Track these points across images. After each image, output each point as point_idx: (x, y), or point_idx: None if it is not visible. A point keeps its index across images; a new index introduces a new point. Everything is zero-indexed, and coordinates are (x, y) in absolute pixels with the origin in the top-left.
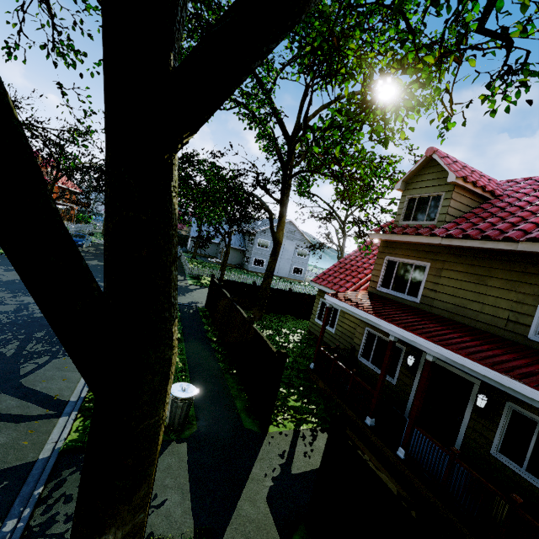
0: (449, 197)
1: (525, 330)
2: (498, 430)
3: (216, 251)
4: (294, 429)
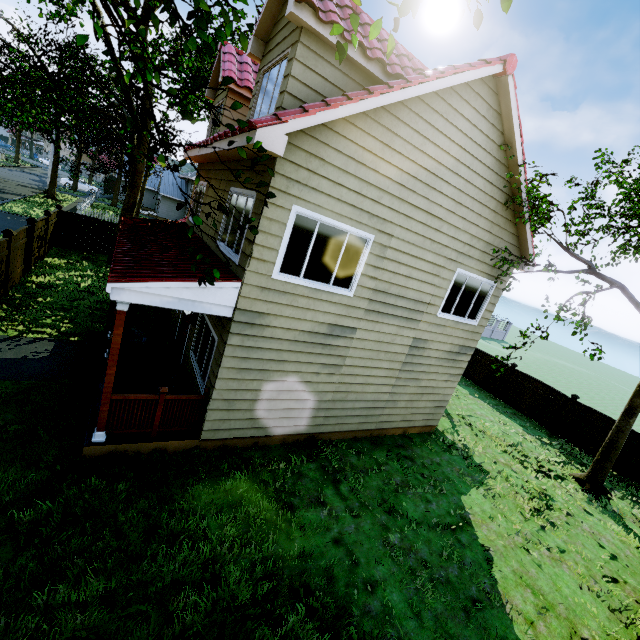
0: (224, 104)
1: (217, 238)
2: (195, 333)
3: (156, 202)
4: (13, 336)
